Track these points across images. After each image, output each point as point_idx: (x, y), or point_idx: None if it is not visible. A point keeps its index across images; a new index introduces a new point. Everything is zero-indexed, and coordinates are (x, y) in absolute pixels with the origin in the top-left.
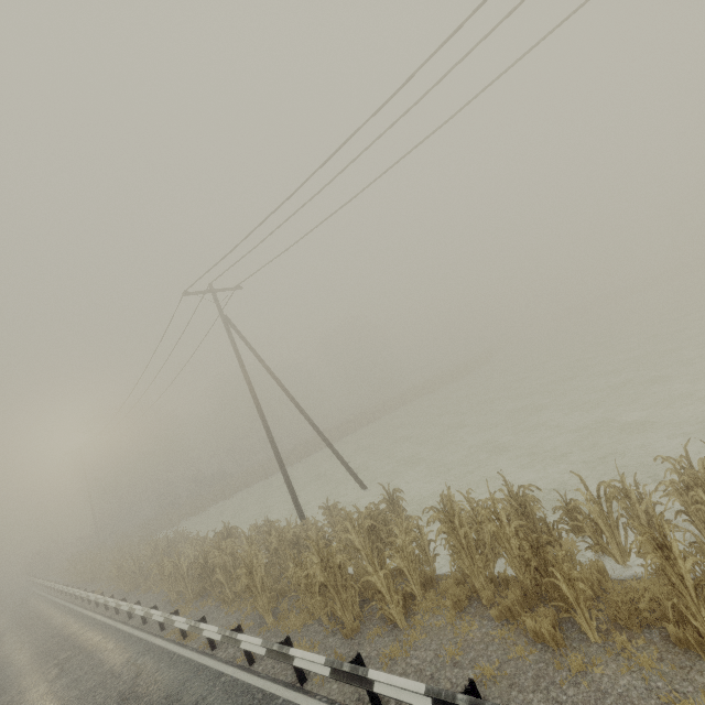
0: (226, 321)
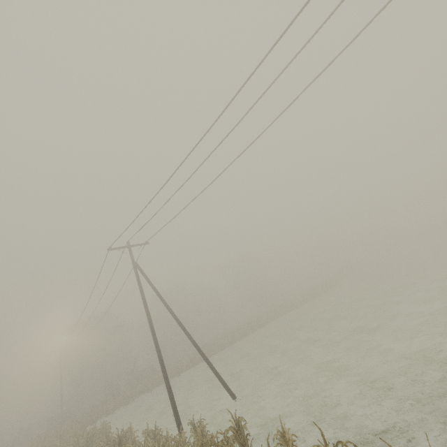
0: (135, 266)
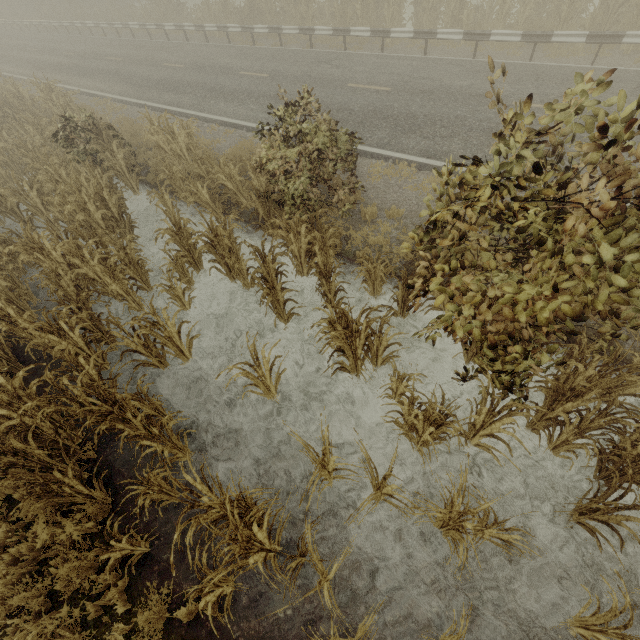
0: None
